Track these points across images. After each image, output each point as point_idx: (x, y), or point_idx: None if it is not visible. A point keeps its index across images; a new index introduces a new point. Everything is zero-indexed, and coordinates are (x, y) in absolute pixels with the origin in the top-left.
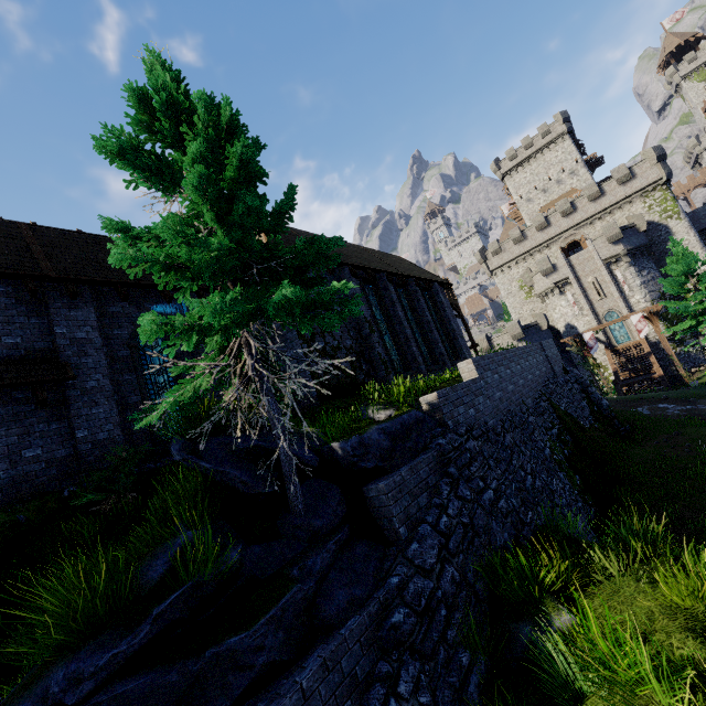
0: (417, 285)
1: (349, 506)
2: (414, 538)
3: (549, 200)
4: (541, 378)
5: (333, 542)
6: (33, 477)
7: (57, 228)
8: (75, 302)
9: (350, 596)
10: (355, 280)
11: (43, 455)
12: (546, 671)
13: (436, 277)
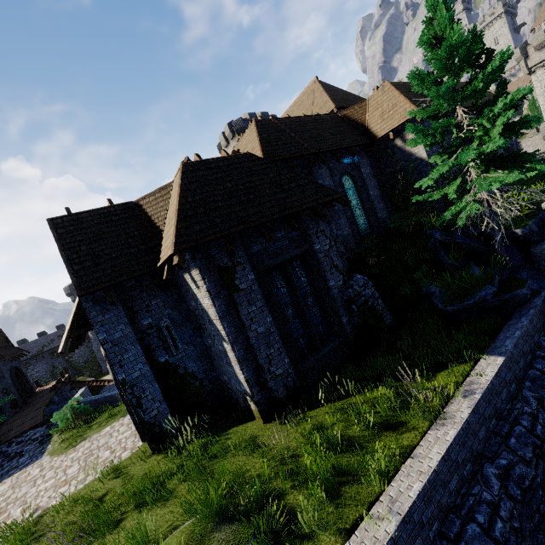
0: None
1: (523, 257)
2: None
3: None
4: None
5: (525, 269)
6: None
7: (284, 118)
8: (320, 165)
9: (538, 286)
10: None
11: None
12: None
13: None
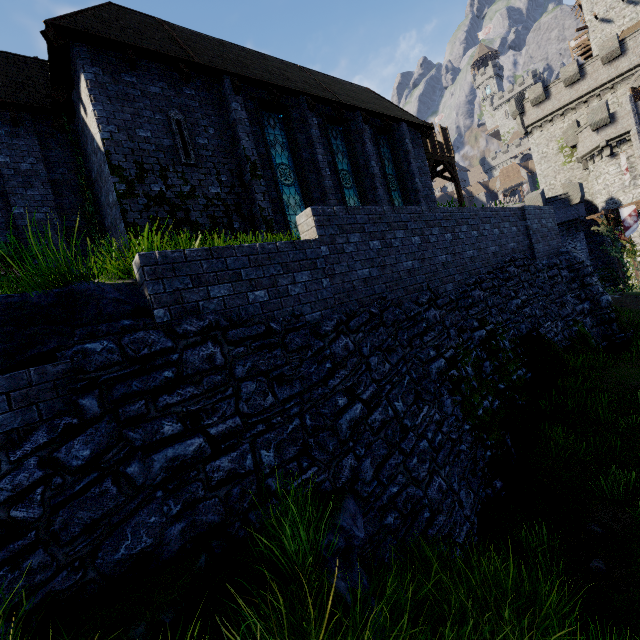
0: (364, 121)
1: None
2: None
3: (639, 17)
4: (496, 257)
5: None
6: None
7: None
8: None
9: None
10: (241, 100)
11: None
12: None
13: (410, 117)
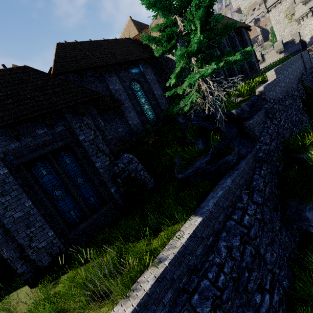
0: (235, 32)
1: (238, 130)
2: (261, 136)
3: None
4: (299, 73)
5: (238, 139)
6: (123, 136)
7: (85, 41)
8: (110, 74)
9: (246, 151)
10: None
11: (123, 130)
12: (305, 163)
13: (242, 24)
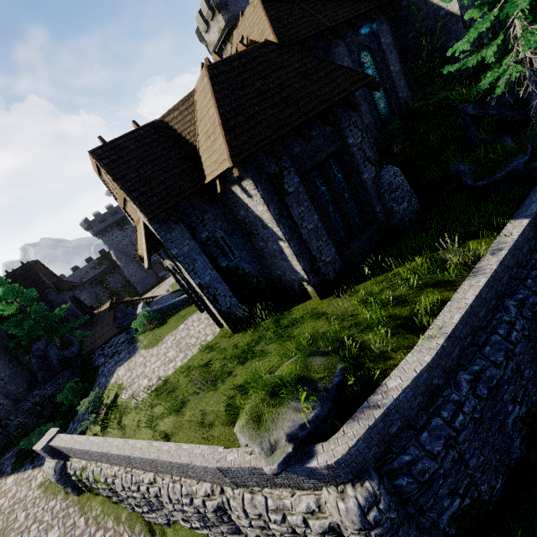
0: None
1: None
2: None
3: None
4: None
5: None
6: None
7: None
8: (337, 42)
9: None
10: None
11: None
12: None
13: None
